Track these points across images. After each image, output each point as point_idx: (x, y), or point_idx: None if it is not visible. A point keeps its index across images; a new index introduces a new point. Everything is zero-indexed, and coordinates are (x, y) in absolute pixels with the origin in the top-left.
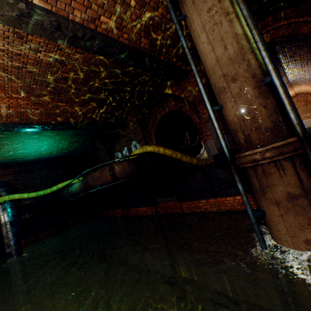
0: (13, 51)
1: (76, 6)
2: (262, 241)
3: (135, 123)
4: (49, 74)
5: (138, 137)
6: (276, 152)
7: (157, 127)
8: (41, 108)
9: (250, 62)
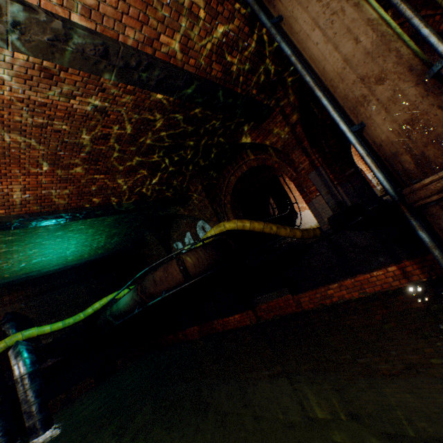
0: (36, 100)
1: (128, 22)
2: None
3: (201, 194)
4: (84, 132)
5: (207, 214)
6: None
7: (232, 195)
8: (70, 186)
9: (399, 52)
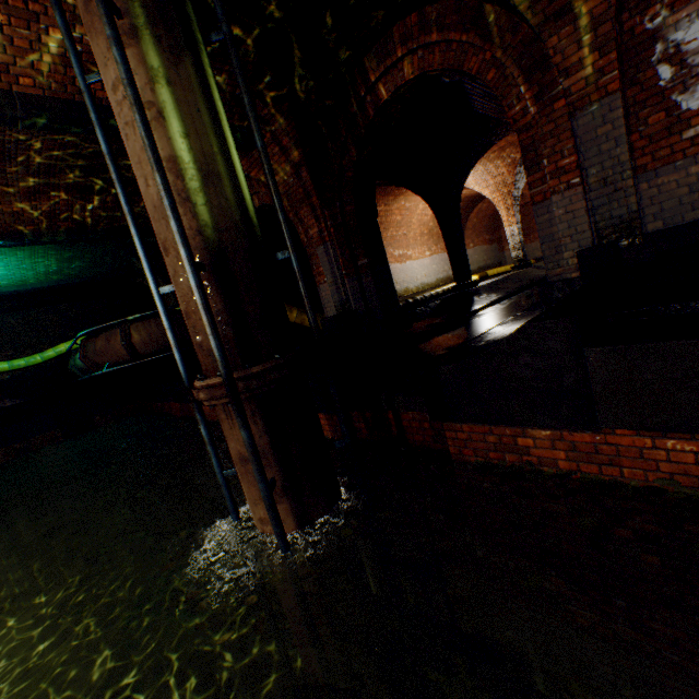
0: None
1: None
2: (231, 511)
3: None
4: None
5: None
6: (209, 395)
7: None
8: None
9: (183, 221)
